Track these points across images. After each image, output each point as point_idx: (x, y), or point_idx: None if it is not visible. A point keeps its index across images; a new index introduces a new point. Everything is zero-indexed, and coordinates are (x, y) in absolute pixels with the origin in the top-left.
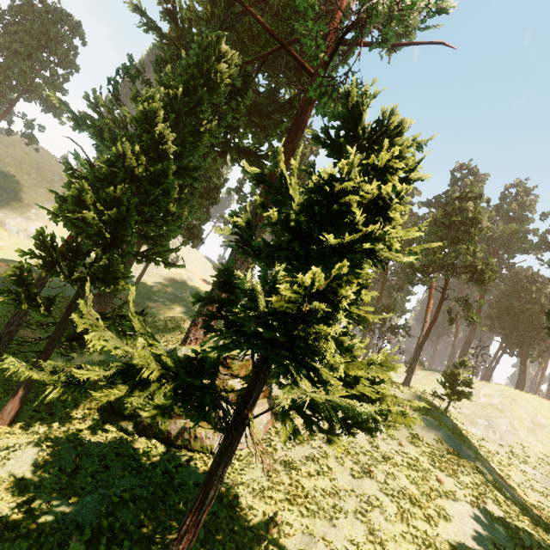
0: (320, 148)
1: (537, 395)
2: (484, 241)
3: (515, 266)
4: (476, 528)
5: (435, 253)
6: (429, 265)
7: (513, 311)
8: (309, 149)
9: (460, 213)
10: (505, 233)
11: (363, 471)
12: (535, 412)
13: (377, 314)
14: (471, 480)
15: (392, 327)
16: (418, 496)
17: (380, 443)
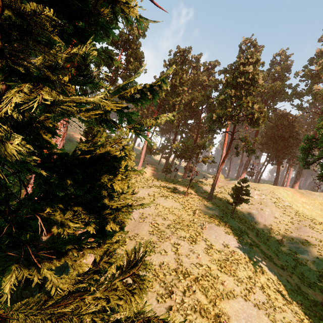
0: (146, 30)
1: (285, 188)
2: (259, 95)
3: (277, 110)
4: (247, 321)
5: (226, 108)
6: (222, 116)
7: (274, 138)
8: (137, 31)
9: (243, 75)
10: (272, 88)
11: (166, 294)
12: (284, 200)
13: (194, 150)
14: (245, 275)
15: (203, 158)
16: (206, 306)
17: (183, 260)
